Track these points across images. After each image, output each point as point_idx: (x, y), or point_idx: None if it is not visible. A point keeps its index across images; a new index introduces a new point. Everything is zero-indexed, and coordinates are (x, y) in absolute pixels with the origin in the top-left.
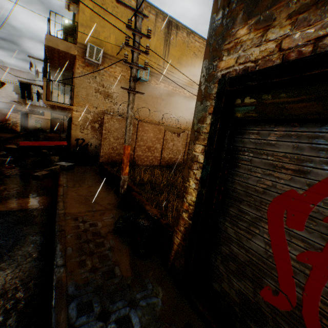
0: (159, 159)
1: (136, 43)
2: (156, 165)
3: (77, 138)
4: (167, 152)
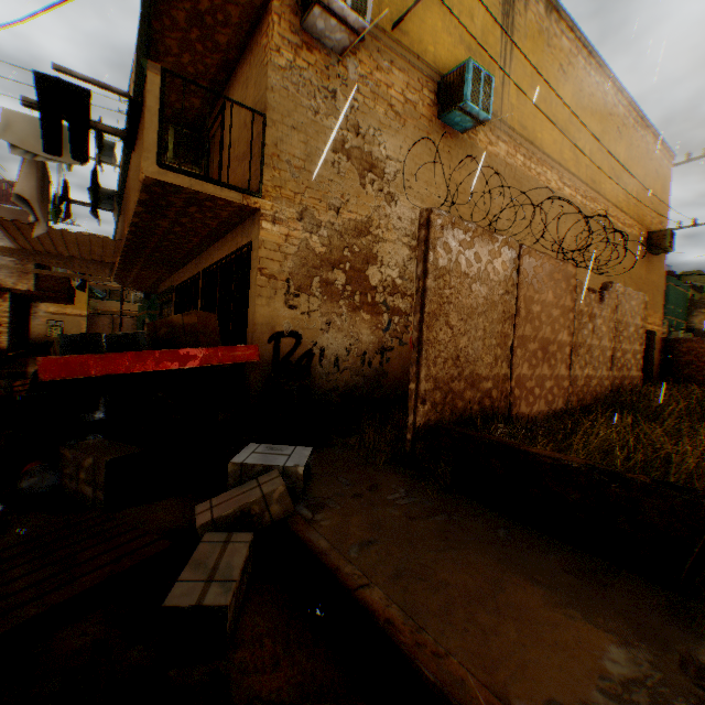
0: (565, 385)
1: None
2: (558, 409)
3: (275, 329)
4: (581, 358)
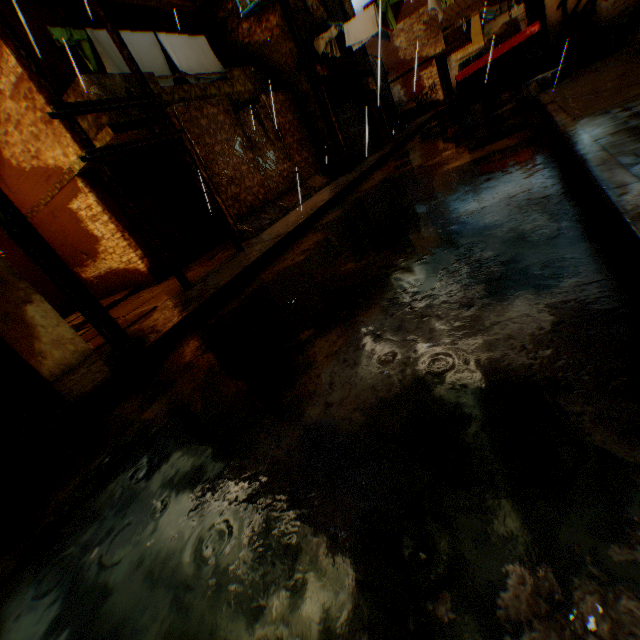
0: None
1: None
2: None
3: (560, 0)
4: None
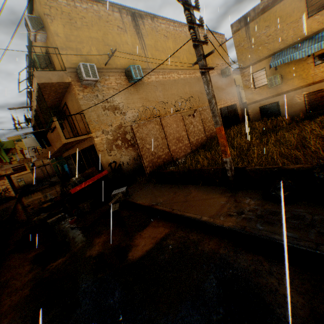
0: (189, 145)
1: (192, 18)
2: (189, 152)
3: (109, 163)
4: (192, 136)
